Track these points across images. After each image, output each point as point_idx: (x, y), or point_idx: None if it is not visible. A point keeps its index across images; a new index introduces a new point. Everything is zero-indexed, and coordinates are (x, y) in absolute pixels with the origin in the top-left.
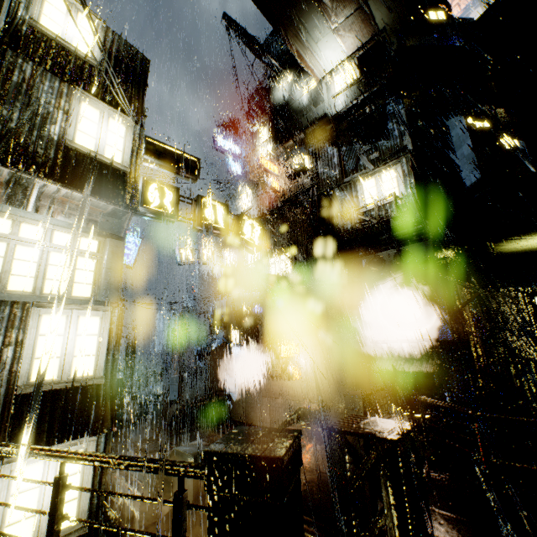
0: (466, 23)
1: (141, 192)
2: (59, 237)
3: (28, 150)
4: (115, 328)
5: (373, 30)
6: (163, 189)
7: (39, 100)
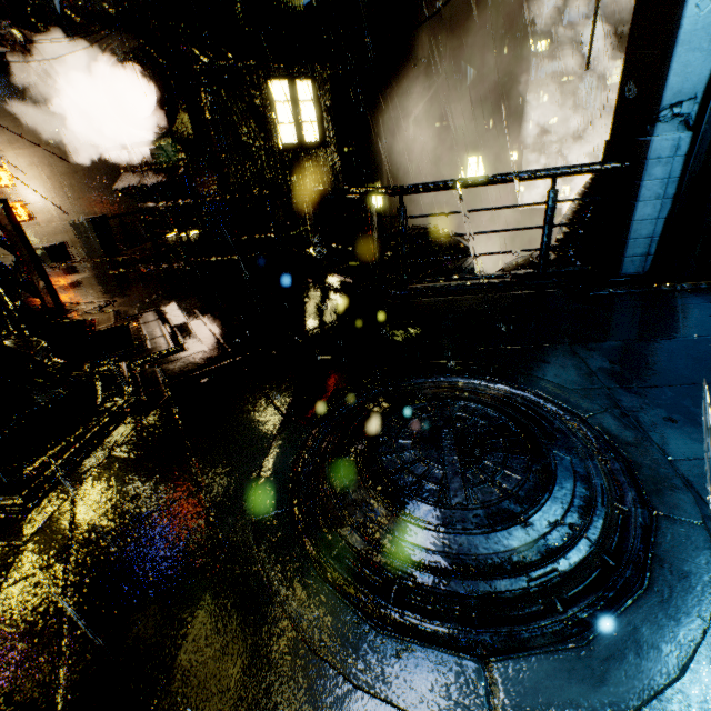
0: None
1: None
2: None
3: None
4: None
5: None
6: None
7: None
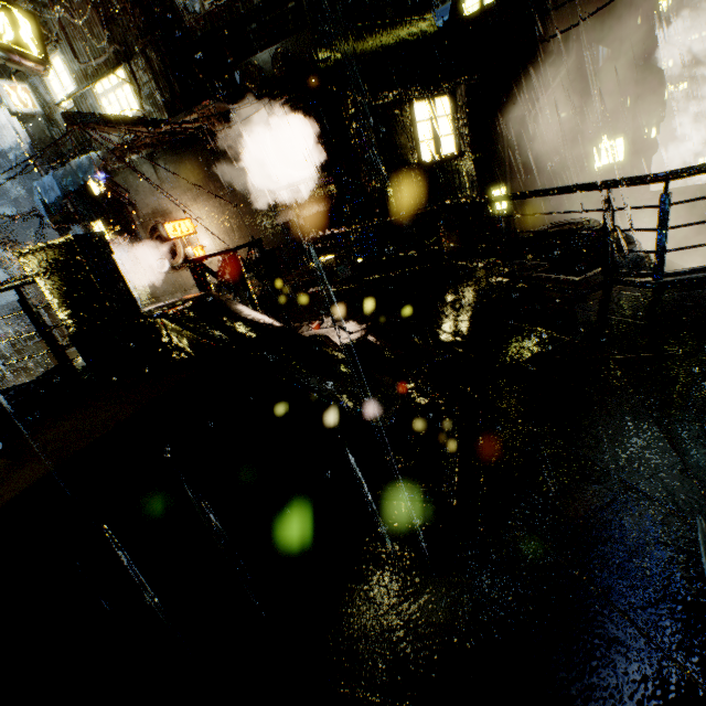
0: None
1: None
2: None
3: None
4: None
5: None
6: None
7: None
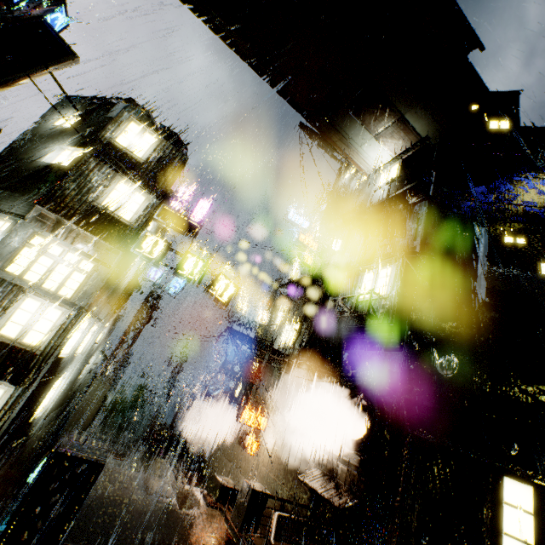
0: None
1: (139, 240)
2: (70, 256)
3: (69, 205)
4: (68, 322)
5: (416, 138)
6: (158, 241)
7: (92, 179)
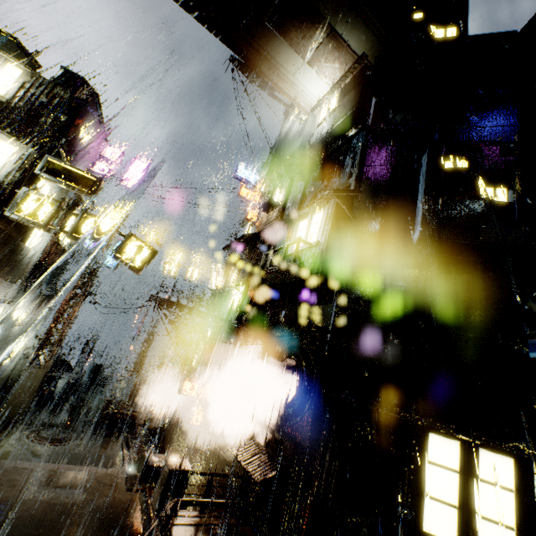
0: (501, 38)
1: (15, 201)
2: None
3: None
4: None
5: (352, 57)
6: (42, 201)
7: None
